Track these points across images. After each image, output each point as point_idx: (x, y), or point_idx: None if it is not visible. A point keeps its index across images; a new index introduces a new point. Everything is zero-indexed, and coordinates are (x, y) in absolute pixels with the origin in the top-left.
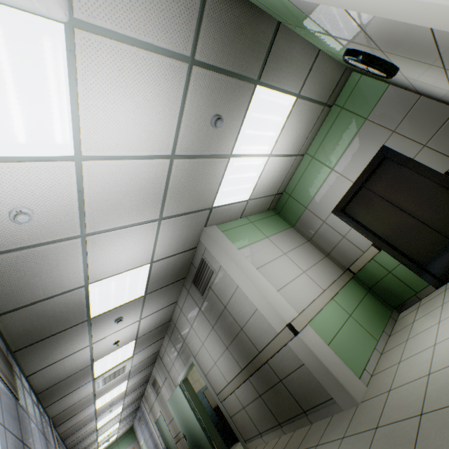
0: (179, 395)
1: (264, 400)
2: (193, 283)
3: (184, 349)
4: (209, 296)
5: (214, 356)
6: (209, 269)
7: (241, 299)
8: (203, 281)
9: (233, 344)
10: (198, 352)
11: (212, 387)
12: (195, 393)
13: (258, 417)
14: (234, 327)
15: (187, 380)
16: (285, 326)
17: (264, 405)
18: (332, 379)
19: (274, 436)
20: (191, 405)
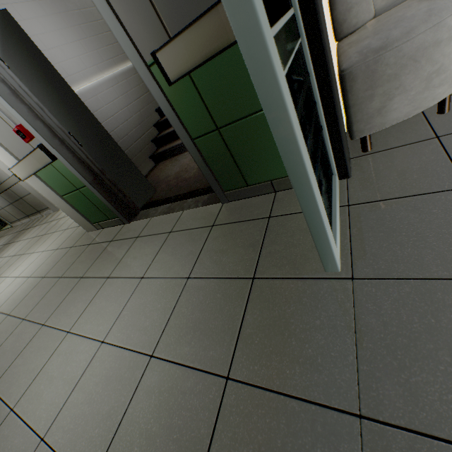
0: None
1: (16, 206)
2: None
3: None
4: None
5: None
6: None
7: None
8: None
9: None
10: None
11: None
12: None
13: (15, 213)
14: None
15: None
16: (14, 175)
17: (16, 208)
18: (47, 201)
19: (27, 221)
20: None
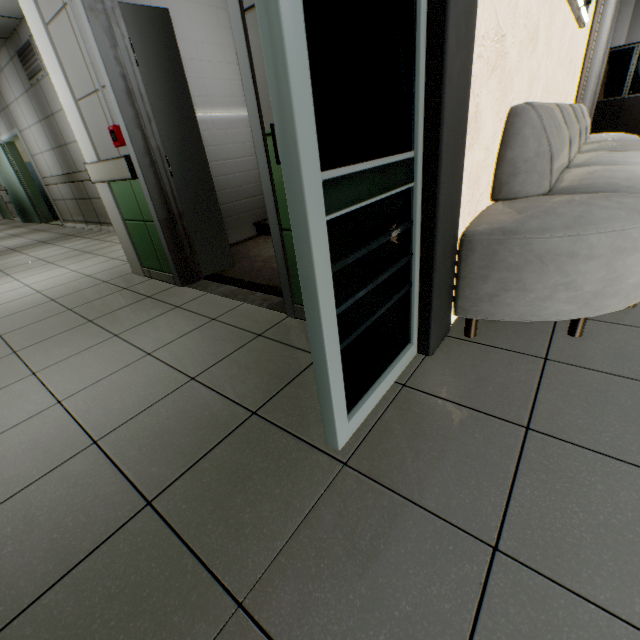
0: (1, 154)
1: (79, 204)
2: (18, 56)
3: (8, 115)
4: (37, 89)
5: (41, 147)
6: (38, 62)
7: (68, 122)
8: (31, 68)
9: (59, 150)
10: (24, 131)
11: (38, 170)
12: (24, 163)
13: (74, 212)
14: (61, 138)
15: (14, 146)
16: None
17: (79, 207)
18: None
19: (83, 227)
20: (17, 171)
